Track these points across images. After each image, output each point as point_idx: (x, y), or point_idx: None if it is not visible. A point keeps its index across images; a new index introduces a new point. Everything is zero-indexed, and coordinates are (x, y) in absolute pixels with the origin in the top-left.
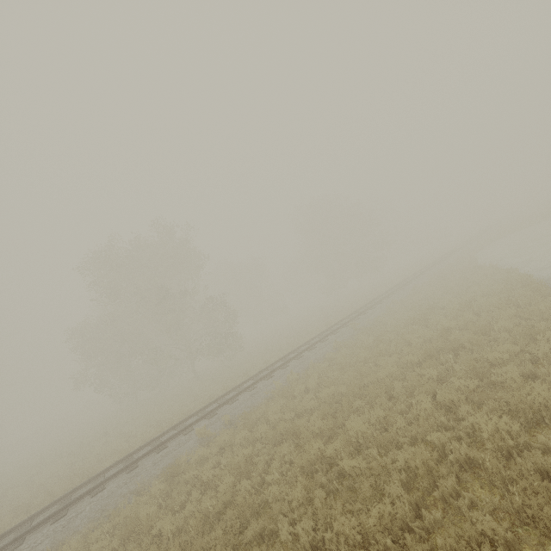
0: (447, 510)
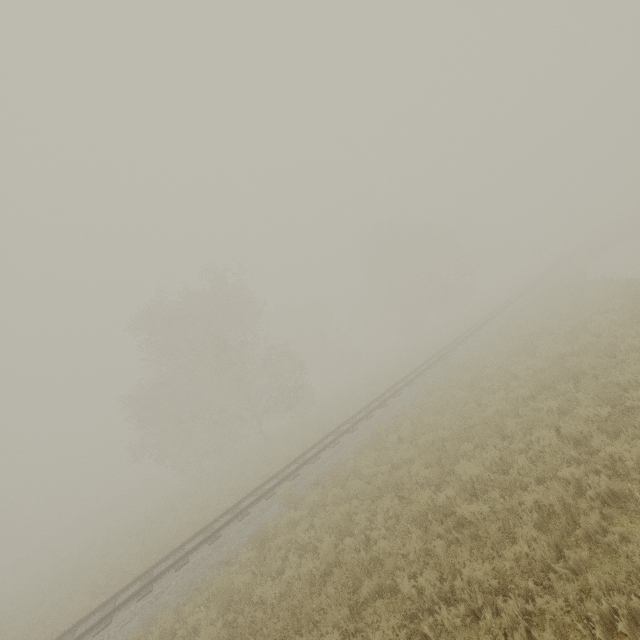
0: (593, 549)
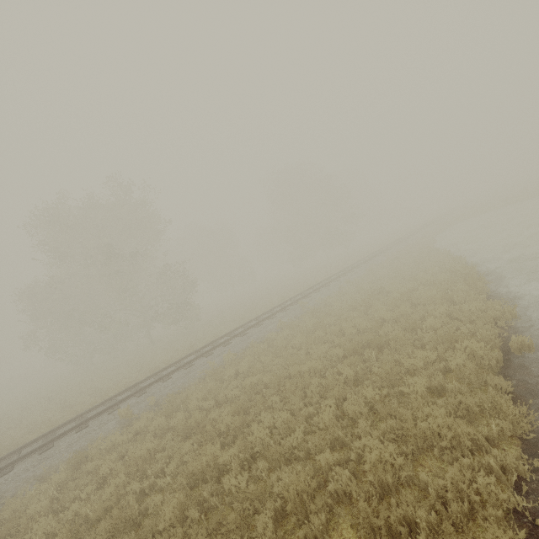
0: None
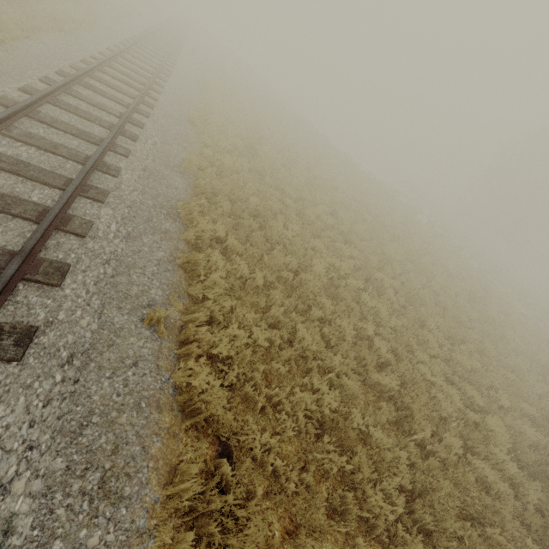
0: None
